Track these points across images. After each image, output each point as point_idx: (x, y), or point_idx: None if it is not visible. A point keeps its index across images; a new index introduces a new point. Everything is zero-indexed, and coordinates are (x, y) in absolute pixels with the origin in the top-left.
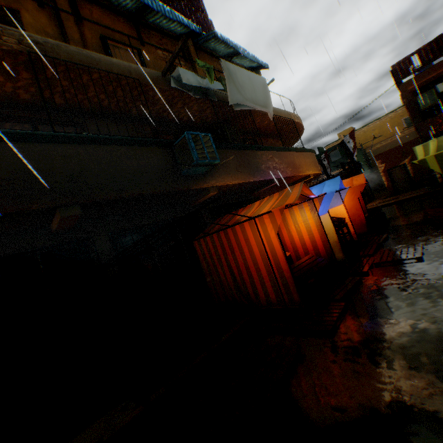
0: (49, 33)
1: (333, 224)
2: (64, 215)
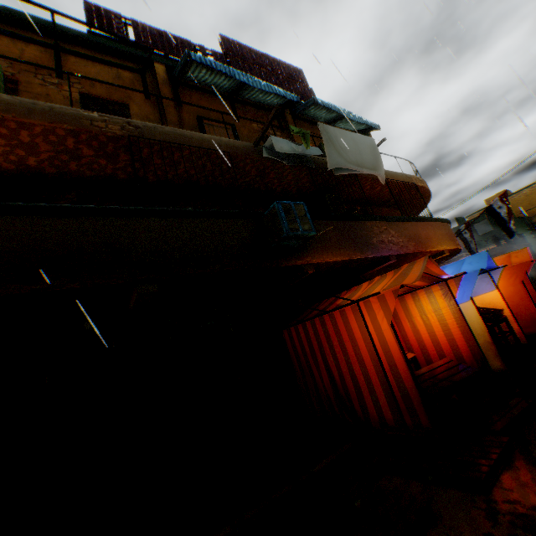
0: (151, 119)
1: (481, 316)
2: (140, 292)
